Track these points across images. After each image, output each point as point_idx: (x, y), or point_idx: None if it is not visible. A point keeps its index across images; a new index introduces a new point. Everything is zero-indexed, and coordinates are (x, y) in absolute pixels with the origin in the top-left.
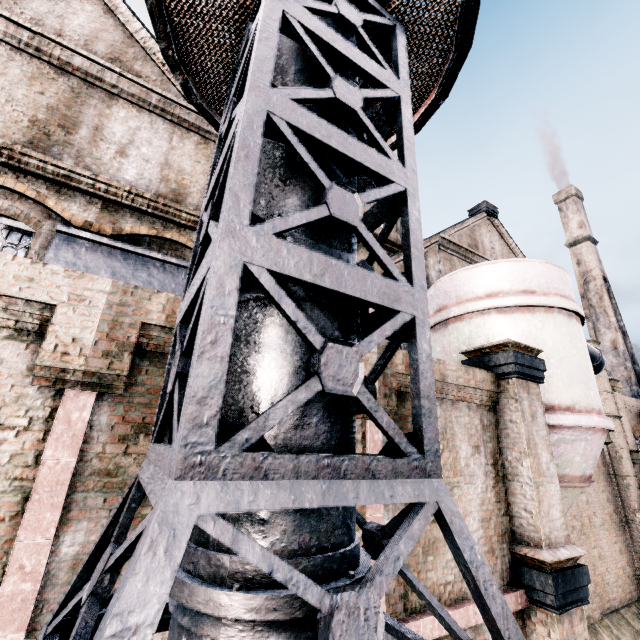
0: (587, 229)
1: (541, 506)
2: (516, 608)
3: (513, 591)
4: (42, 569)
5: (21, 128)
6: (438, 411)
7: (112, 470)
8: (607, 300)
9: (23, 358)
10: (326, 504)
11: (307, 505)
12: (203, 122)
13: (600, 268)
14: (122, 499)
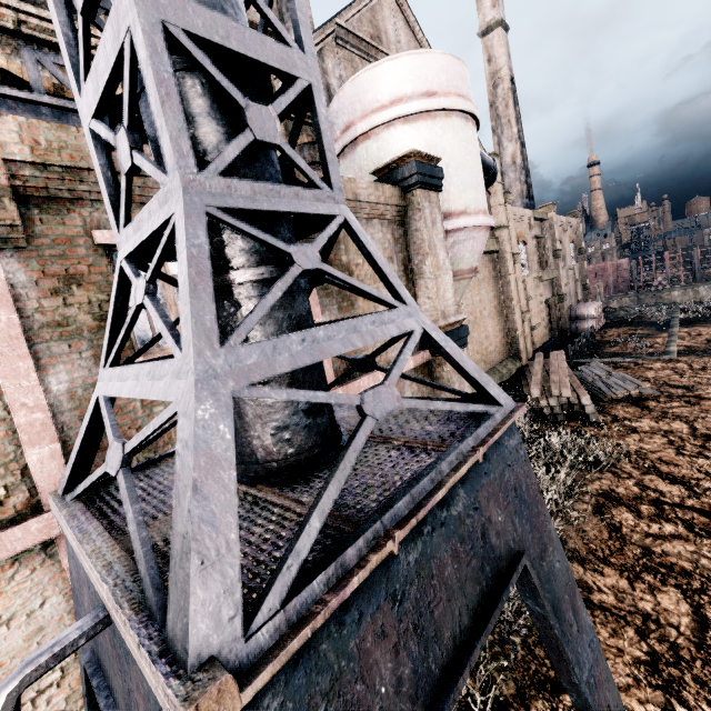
0: (500, 9)
1: (439, 292)
2: (423, 361)
3: (421, 352)
4: (44, 403)
5: None
6: None
7: (61, 321)
8: (512, 107)
9: None
10: (277, 210)
11: (266, 209)
12: None
13: (509, 66)
14: (116, 281)
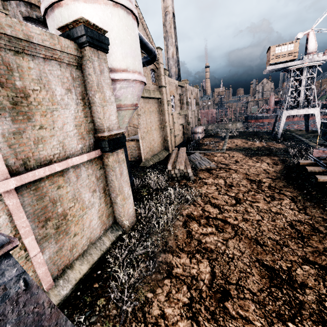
0: None
1: (105, 115)
2: (95, 156)
3: (94, 151)
4: None
5: None
6: (31, 64)
7: None
8: (173, 28)
9: None
10: None
11: None
12: None
13: (172, 6)
14: None
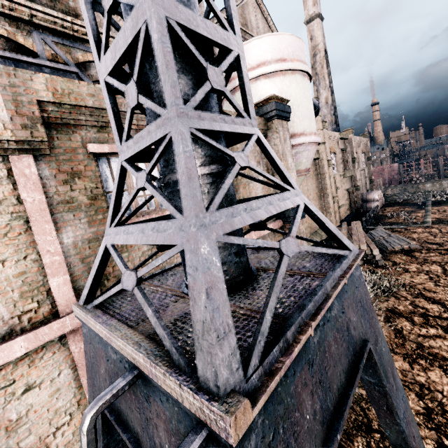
0: (318, 6)
1: None
2: (278, 227)
3: (277, 221)
4: (60, 250)
5: None
6: (238, 145)
7: (69, 200)
8: (325, 68)
9: None
10: (224, 130)
11: (218, 130)
12: None
13: (323, 42)
14: (118, 174)
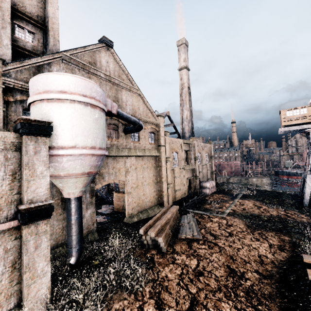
0: (186, 63)
1: (29, 189)
2: (9, 227)
3: (9, 222)
4: None
5: None
6: None
7: None
8: (187, 97)
9: None
10: None
11: None
12: None
13: (188, 83)
14: None
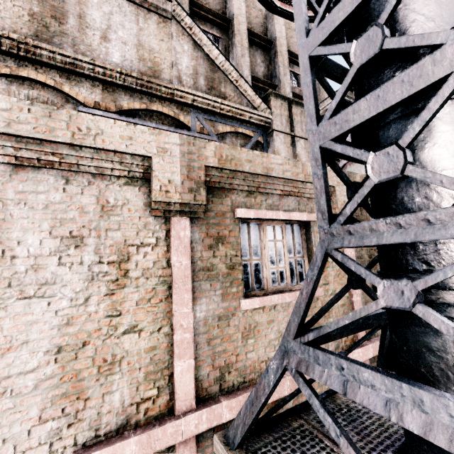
0: None
1: None
2: None
3: None
4: (192, 326)
5: (25, 22)
6: None
7: (209, 267)
8: None
9: (139, 198)
10: None
11: None
12: (159, 1)
13: None
14: (318, 265)
